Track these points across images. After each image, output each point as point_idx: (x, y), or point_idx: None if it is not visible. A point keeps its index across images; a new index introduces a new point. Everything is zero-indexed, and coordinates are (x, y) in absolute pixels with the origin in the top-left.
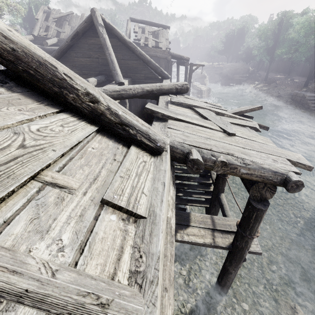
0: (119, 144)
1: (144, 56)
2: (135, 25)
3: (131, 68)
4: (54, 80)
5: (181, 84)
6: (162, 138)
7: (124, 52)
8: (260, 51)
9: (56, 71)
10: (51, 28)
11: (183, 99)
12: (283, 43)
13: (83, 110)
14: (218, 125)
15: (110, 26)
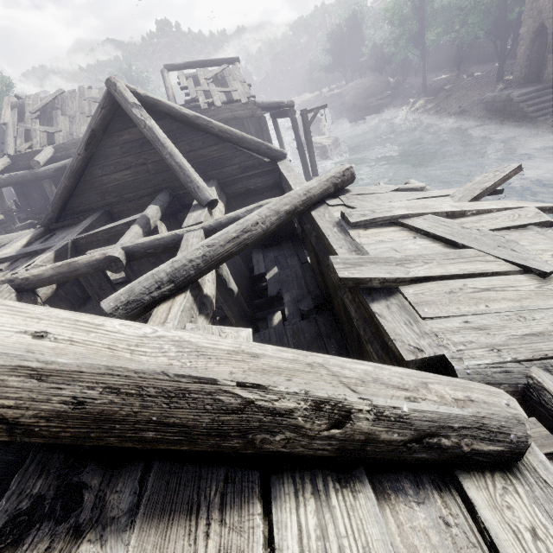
0: (432, 496)
1: (230, 132)
2: (178, 76)
3: (210, 162)
4: (222, 425)
5: (341, 172)
6: (508, 411)
7: (189, 138)
8: (400, 46)
9: (217, 392)
10: (35, 132)
11: (360, 202)
12: (434, 18)
13: (315, 451)
14: (500, 257)
15: (150, 99)
